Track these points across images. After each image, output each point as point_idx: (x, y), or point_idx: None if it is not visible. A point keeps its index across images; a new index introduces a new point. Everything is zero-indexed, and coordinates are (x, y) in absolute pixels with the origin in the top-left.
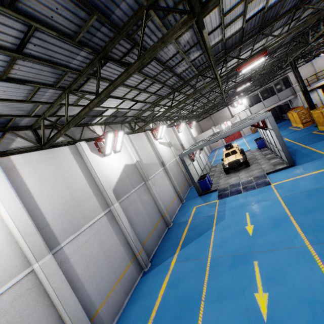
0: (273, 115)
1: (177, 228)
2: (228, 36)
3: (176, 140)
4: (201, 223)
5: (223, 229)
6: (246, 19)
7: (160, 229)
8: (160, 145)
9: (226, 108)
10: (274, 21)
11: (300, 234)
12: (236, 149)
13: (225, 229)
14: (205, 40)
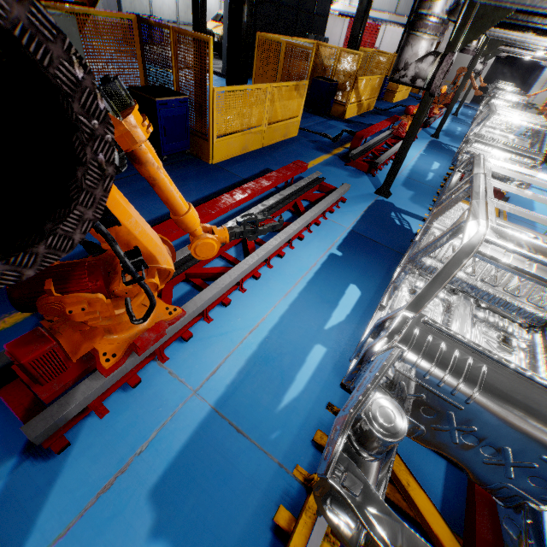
0: None
1: None
2: None
3: None
4: None
5: None
6: None
7: None
8: None
9: None
10: None
11: None
12: None
13: None
14: None
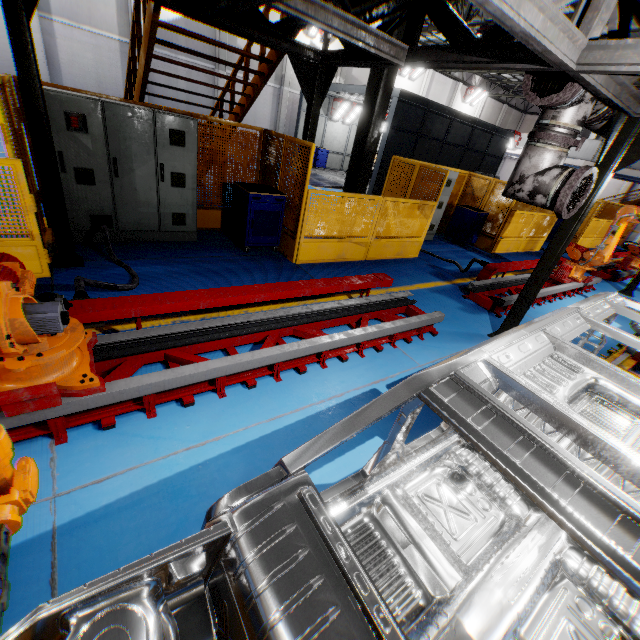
0: None
1: None
2: None
3: None
4: None
5: None
6: None
7: None
8: None
9: None
10: None
11: None
12: None
13: None
14: None
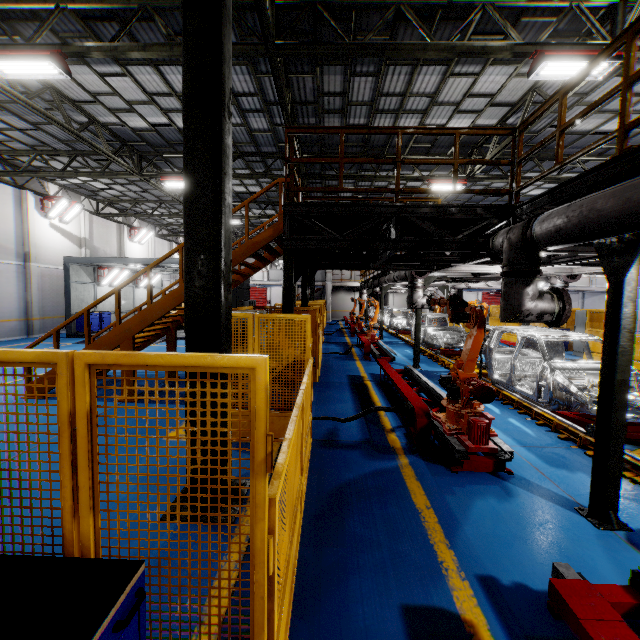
0: None
1: None
2: (137, 127)
3: (112, 248)
4: None
5: None
6: (152, 122)
7: None
8: (52, 230)
9: None
10: None
11: None
12: None
13: None
14: (3, 91)
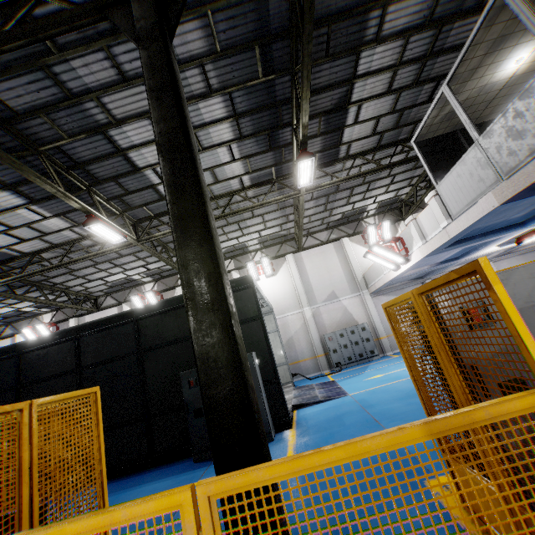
0: None
1: None
2: None
3: None
4: None
5: None
6: None
7: None
8: None
9: None
10: None
11: None
12: None
13: None
14: None
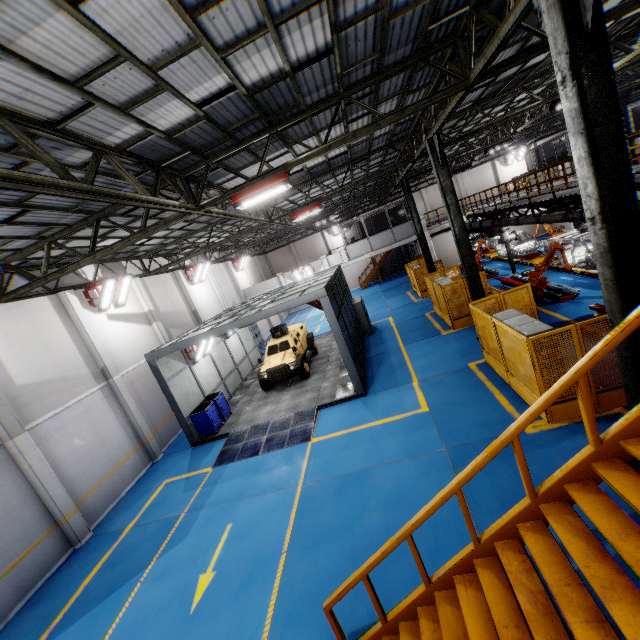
0: (396, 259)
1: (88, 555)
2: (171, 127)
3: (179, 304)
4: (141, 543)
5: (161, 575)
6: (197, 100)
7: (34, 565)
8: (113, 323)
9: (318, 233)
10: (300, 111)
11: (266, 625)
12: (290, 338)
13: (165, 576)
14: None
